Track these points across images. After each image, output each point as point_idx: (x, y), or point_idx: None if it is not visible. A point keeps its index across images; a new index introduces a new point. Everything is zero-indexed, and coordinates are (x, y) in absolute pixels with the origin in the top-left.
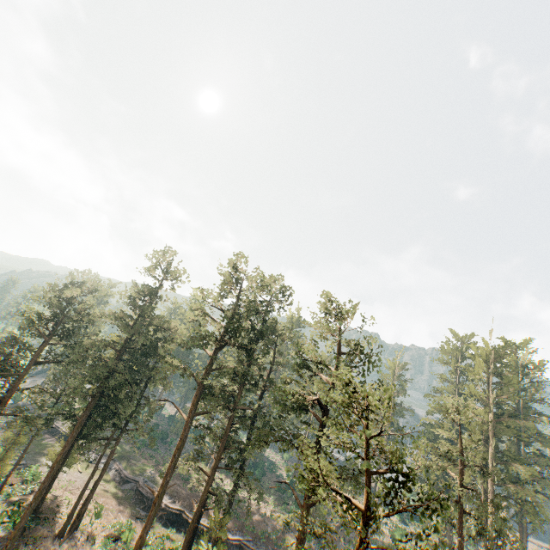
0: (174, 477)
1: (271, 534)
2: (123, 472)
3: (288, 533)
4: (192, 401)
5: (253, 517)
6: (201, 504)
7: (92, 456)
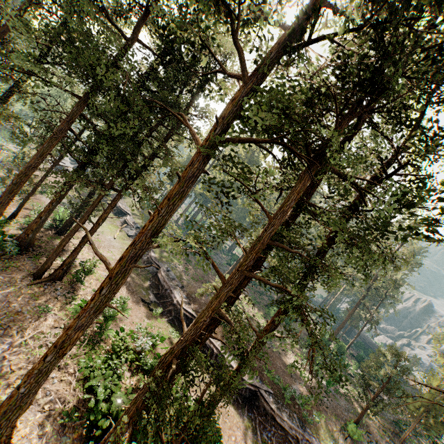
0: (200, 281)
1: (299, 398)
2: (151, 254)
3: (321, 407)
4: (222, 111)
5: (278, 363)
6: (196, 329)
7: (132, 232)
